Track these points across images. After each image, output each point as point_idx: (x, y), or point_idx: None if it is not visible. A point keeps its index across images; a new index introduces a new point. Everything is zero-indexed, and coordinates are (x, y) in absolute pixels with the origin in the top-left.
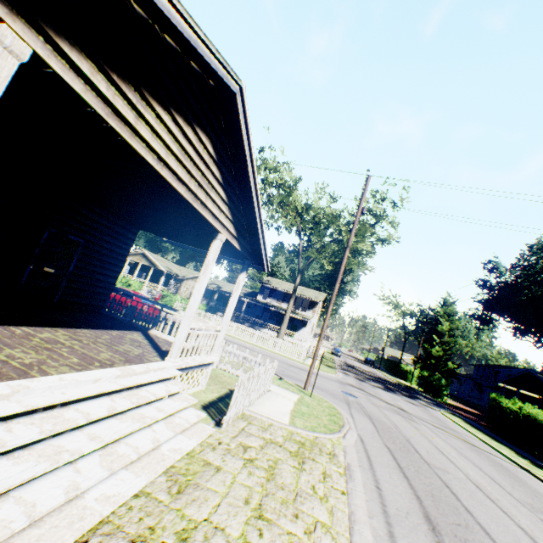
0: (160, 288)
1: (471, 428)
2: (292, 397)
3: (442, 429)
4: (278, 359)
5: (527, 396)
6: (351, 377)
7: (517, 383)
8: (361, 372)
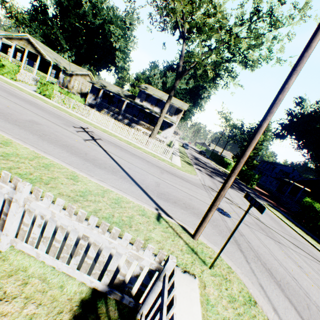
0: (49, 79)
1: (294, 226)
2: (192, 317)
3: (298, 247)
4: (151, 161)
5: (299, 188)
6: (205, 175)
7: (305, 184)
8: (205, 165)
